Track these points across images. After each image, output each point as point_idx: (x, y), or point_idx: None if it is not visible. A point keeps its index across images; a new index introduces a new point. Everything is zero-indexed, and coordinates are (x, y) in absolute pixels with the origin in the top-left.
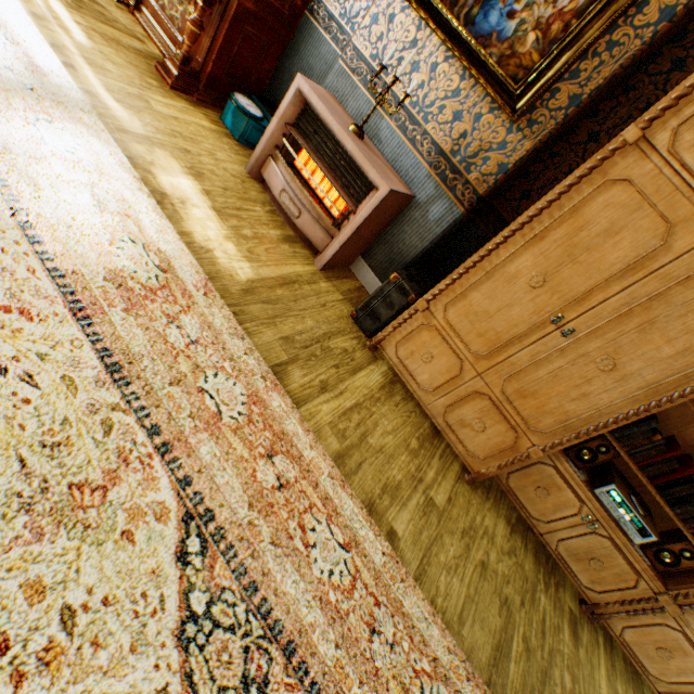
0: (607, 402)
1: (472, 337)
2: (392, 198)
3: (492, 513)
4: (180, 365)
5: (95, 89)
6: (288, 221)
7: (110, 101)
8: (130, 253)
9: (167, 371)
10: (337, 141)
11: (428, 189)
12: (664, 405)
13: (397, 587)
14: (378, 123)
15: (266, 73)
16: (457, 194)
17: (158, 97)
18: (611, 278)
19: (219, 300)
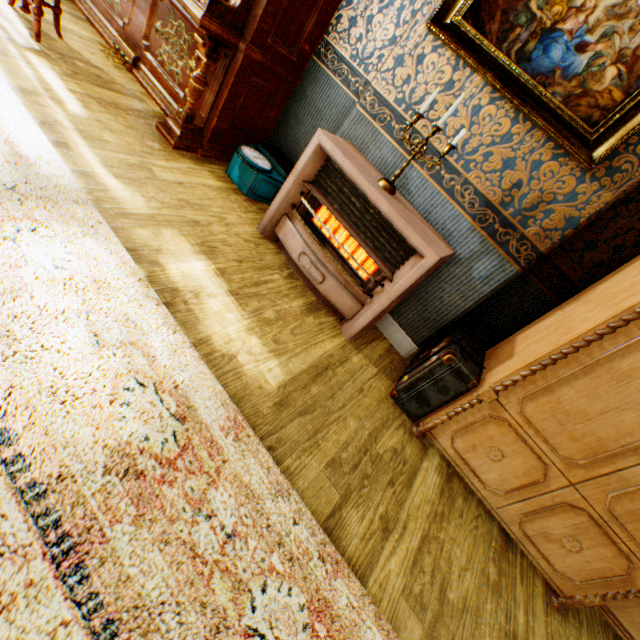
0: None
1: (561, 439)
2: (436, 263)
3: None
4: (215, 593)
5: (92, 167)
6: (309, 284)
7: (108, 179)
8: (138, 404)
9: (198, 614)
10: (367, 200)
11: (471, 243)
12: None
13: None
14: (406, 171)
15: (271, 120)
16: (509, 250)
17: (161, 161)
18: None
19: (252, 438)
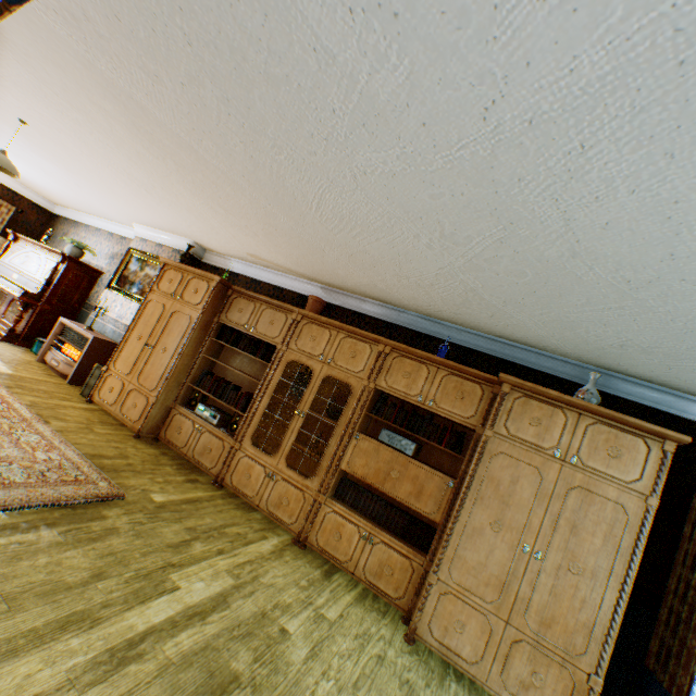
0: (169, 362)
1: (126, 369)
2: (101, 342)
3: (150, 447)
4: None
5: None
6: (56, 371)
7: None
8: None
9: None
10: (78, 332)
11: None
12: (182, 352)
13: (35, 422)
14: (107, 327)
15: None
16: None
17: None
18: (158, 325)
19: None
